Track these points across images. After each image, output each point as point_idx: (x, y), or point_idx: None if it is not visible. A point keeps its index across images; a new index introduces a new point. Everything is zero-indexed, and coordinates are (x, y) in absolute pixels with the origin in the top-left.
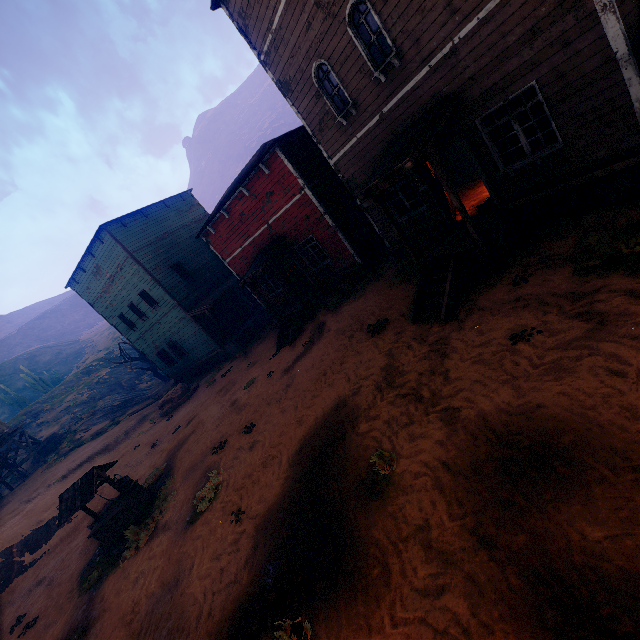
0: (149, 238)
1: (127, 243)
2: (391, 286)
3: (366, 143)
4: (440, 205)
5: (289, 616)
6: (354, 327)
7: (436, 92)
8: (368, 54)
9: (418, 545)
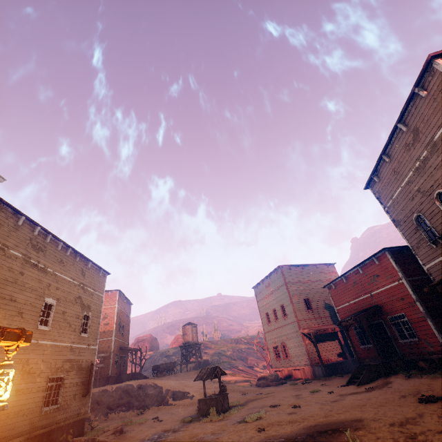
0: (298, 279)
1: (287, 277)
2: None
3: None
4: None
5: None
6: (410, 391)
7: None
8: None
9: None
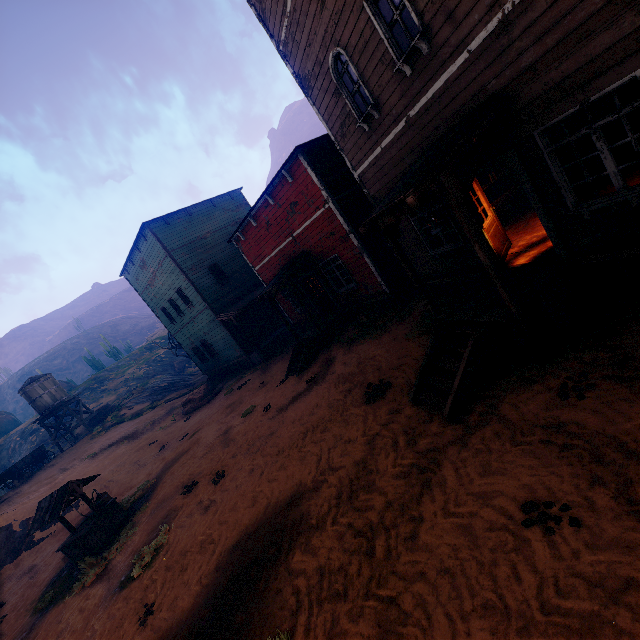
0: (190, 237)
1: (167, 241)
2: (408, 336)
3: (391, 154)
4: None
5: None
6: (355, 379)
7: (478, 89)
8: (390, 37)
9: None
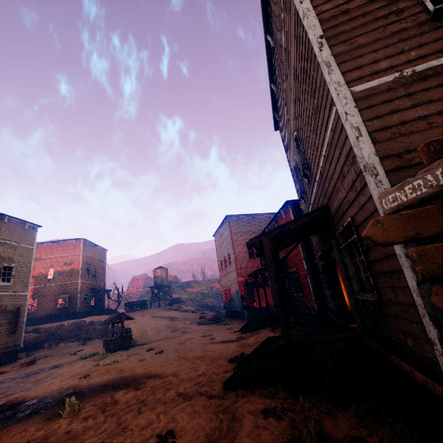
0: (246, 229)
1: (233, 227)
2: None
3: None
4: (338, 296)
5: None
6: (244, 347)
7: (322, 200)
8: (304, 164)
9: None
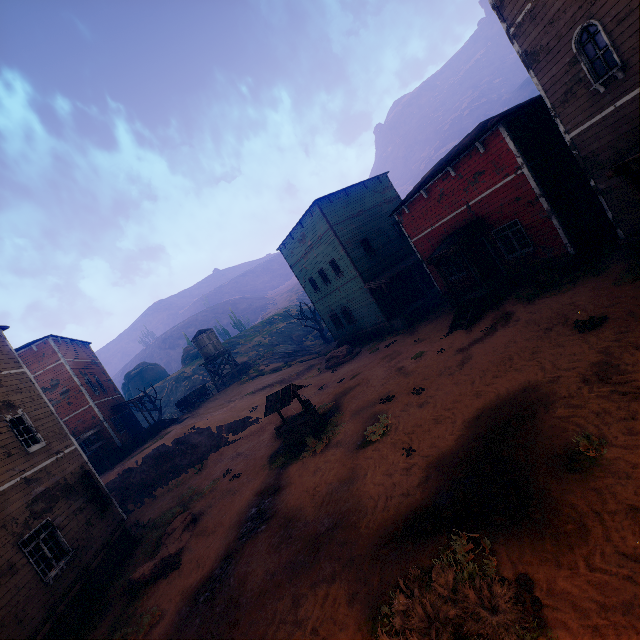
0: (347, 214)
1: (330, 217)
2: (617, 282)
3: (627, 112)
4: None
5: (465, 530)
6: (554, 320)
7: None
8: None
9: (630, 521)
